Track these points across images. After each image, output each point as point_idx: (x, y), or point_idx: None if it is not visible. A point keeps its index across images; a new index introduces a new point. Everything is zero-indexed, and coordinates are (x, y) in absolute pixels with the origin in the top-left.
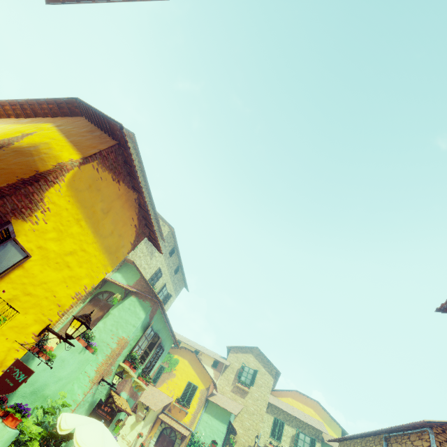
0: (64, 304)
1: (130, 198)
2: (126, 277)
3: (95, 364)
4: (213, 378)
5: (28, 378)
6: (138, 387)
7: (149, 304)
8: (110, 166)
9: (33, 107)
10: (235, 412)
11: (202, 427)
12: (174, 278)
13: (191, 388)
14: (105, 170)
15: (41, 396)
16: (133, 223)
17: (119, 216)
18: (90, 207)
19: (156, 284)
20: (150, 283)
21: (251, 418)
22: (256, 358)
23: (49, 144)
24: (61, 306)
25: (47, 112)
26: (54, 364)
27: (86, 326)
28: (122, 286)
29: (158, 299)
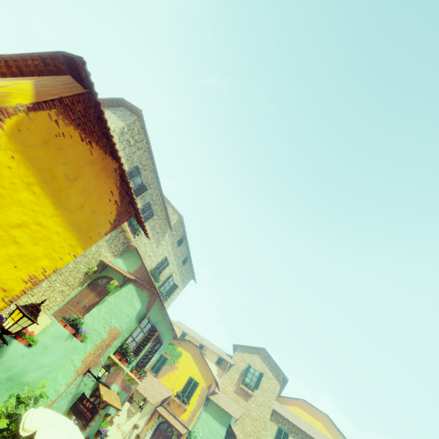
0: (12, 288)
1: (107, 166)
2: (128, 263)
3: (83, 353)
4: (216, 376)
5: (4, 364)
6: (131, 381)
7: (146, 294)
8: (76, 120)
9: (19, 65)
10: (236, 416)
11: (201, 427)
12: (181, 268)
13: (191, 384)
14: (69, 125)
15: (19, 383)
16: (112, 198)
17: (92, 187)
18: (47, 170)
19: (162, 273)
20: (155, 271)
21: (253, 424)
22: (263, 360)
23: (11, 93)
24: (8, 291)
25: (33, 70)
26: (34, 350)
27: (30, 319)
28: (121, 273)
29: (156, 289)
